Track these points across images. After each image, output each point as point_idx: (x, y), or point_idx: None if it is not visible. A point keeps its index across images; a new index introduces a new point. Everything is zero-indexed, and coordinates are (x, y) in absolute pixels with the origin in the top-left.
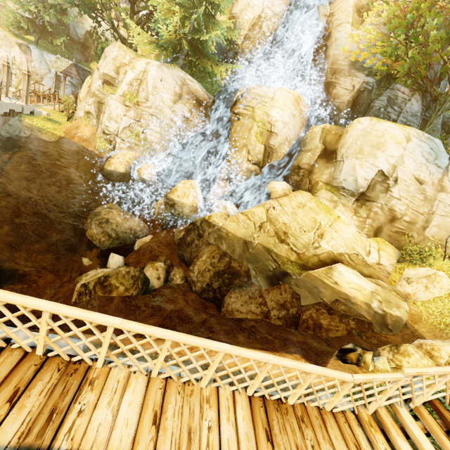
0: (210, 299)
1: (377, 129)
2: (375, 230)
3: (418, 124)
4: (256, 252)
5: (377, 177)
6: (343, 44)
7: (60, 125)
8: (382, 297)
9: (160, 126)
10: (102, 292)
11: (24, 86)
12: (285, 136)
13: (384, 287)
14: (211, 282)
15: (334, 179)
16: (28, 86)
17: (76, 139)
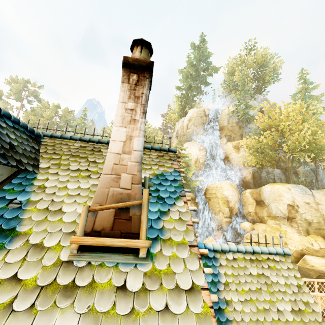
0: None
1: (275, 188)
2: (306, 231)
3: (283, 176)
4: None
5: (288, 207)
6: (236, 159)
7: None
8: None
9: None
10: None
11: None
12: (234, 200)
13: None
14: None
15: (270, 213)
16: None
17: None
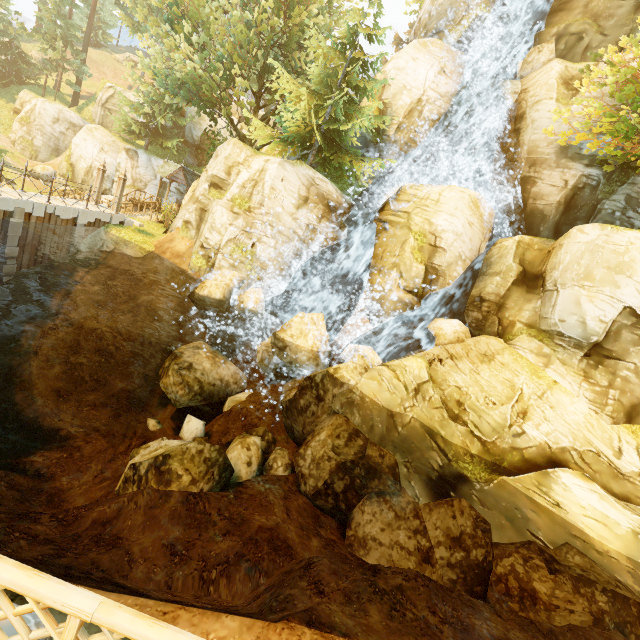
0: (329, 509)
1: (616, 241)
2: (626, 410)
3: None
4: (409, 434)
5: (622, 318)
6: (545, 126)
7: (152, 238)
8: None
9: (276, 239)
10: (156, 482)
11: (118, 191)
12: (458, 253)
13: None
14: (332, 479)
15: (542, 319)
16: (122, 191)
17: (167, 255)
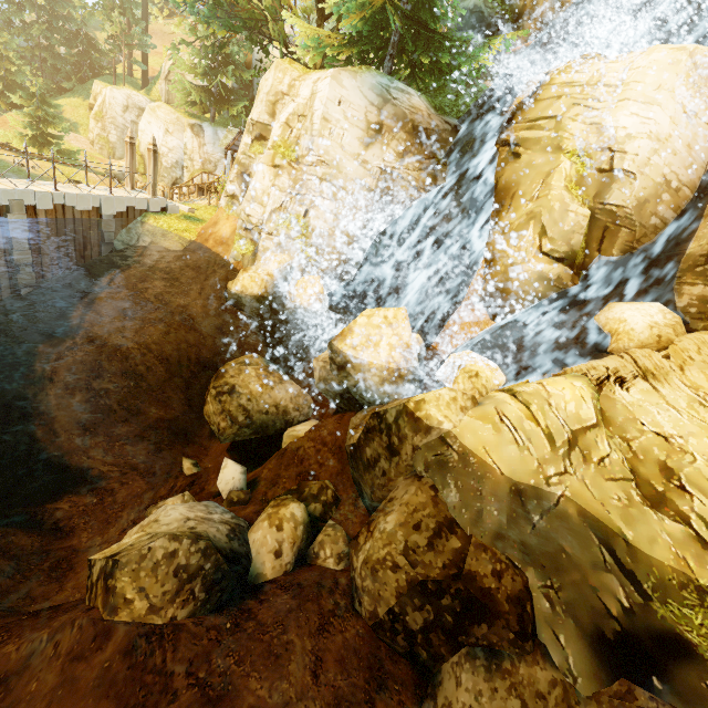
0: (399, 653)
1: None
2: None
3: None
4: (555, 529)
5: None
6: None
7: (200, 224)
8: None
9: (335, 198)
10: (102, 603)
11: (150, 168)
12: (660, 177)
13: None
14: (402, 608)
15: None
16: (155, 168)
17: (210, 243)
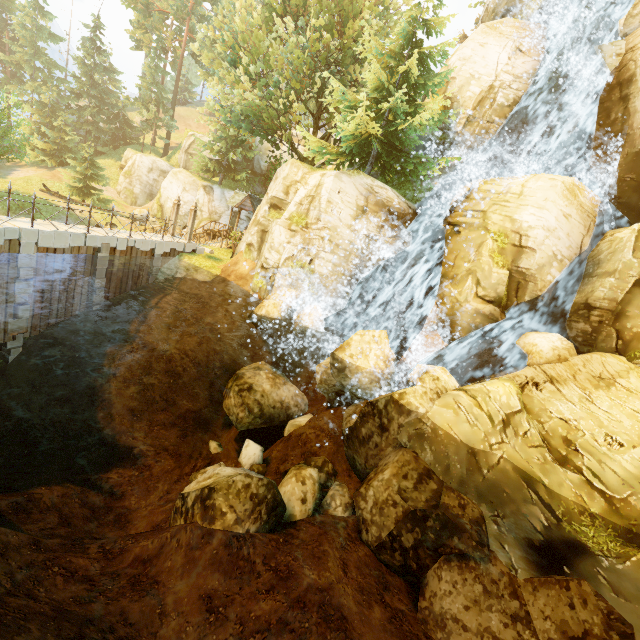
0: (396, 567)
1: None
2: None
3: None
4: (498, 478)
5: None
6: None
7: (220, 262)
8: None
9: (334, 253)
10: (201, 518)
11: (190, 222)
12: (551, 252)
13: None
14: (399, 531)
15: None
16: (193, 222)
17: (232, 277)
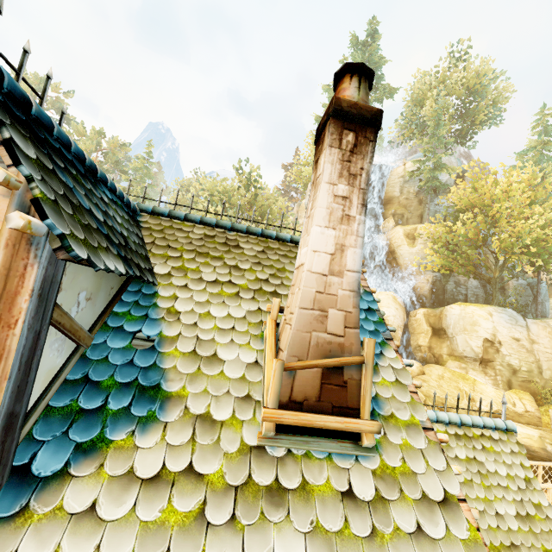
0: None
1: (467, 311)
2: (507, 383)
3: (482, 292)
4: None
5: (485, 343)
6: (408, 257)
7: None
8: (549, 439)
9: None
10: None
11: None
12: (397, 324)
13: (545, 431)
14: None
15: (454, 351)
16: None
17: None
